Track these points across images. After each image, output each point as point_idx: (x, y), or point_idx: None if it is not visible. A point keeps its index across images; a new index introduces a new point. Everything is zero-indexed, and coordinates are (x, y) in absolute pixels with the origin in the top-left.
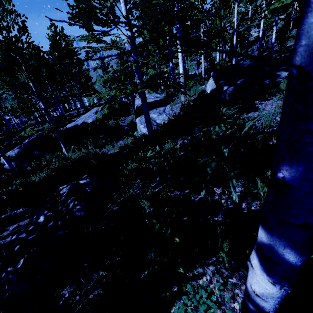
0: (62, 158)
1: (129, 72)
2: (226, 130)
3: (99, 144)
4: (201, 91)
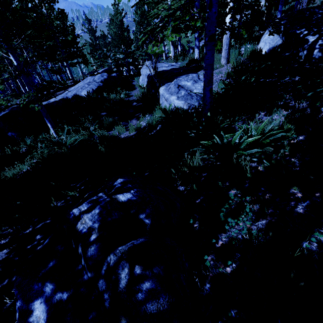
0: (52, 142)
1: (126, 37)
2: None
3: (104, 124)
4: (255, 50)
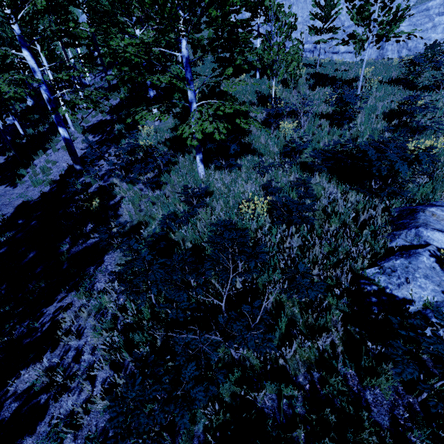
0: None
1: None
2: None
3: None
4: (26, 105)
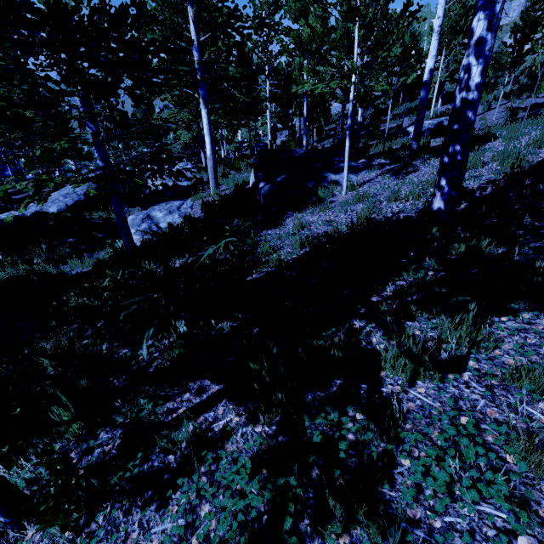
0: None
1: (154, 126)
2: (227, 252)
3: (57, 256)
4: (237, 183)
